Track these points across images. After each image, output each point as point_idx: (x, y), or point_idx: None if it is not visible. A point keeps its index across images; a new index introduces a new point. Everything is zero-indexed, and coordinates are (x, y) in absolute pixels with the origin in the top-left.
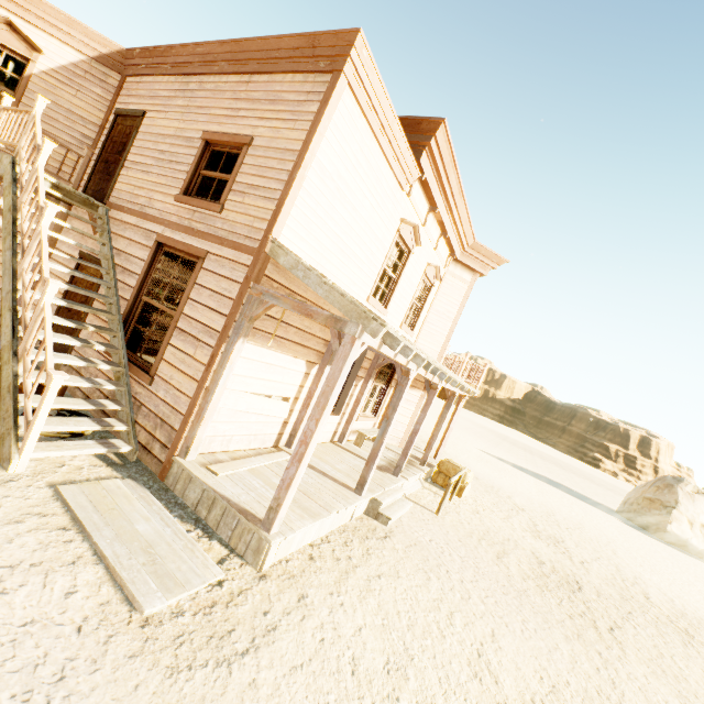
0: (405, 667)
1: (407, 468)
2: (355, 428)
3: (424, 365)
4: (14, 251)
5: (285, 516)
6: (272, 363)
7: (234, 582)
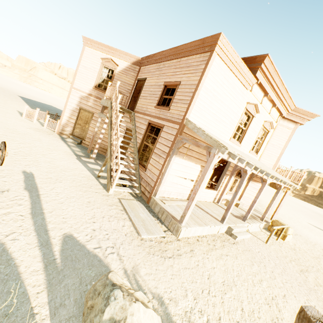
0: (231, 286)
1: (251, 219)
2: (225, 198)
3: (254, 168)
4: (111, 129)
5: (188, 222)
6: (186, 165)
7: (168, 238)
